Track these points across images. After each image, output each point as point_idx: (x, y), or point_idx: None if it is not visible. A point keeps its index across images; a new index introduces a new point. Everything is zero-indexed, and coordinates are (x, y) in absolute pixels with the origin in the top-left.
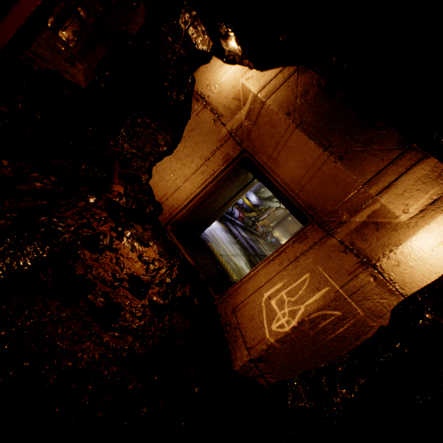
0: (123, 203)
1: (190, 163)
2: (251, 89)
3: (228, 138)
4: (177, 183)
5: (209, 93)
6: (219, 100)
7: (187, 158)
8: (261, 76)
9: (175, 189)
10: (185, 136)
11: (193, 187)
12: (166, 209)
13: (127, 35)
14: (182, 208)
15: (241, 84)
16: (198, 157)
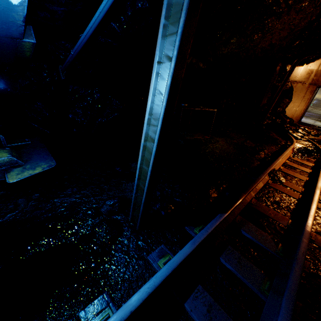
0: (287, 123)
1: (297, 101)
2: (314, 69)
3: (309, 86)
4: (295, 109)
5: (297, 79)
6: (301, 78)
7: (296, 100)
8: (315, 63)
9: (295, 111)
10: (293, 95)
11: (301, 107)
12: (294, 119)
13: (273, 84)
14: (299, 116)
15: (308, 69)
16: (300, 98)
